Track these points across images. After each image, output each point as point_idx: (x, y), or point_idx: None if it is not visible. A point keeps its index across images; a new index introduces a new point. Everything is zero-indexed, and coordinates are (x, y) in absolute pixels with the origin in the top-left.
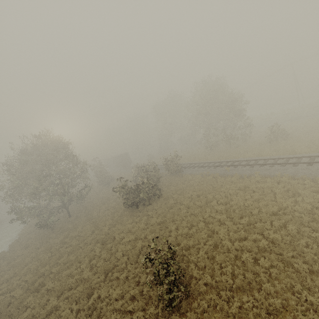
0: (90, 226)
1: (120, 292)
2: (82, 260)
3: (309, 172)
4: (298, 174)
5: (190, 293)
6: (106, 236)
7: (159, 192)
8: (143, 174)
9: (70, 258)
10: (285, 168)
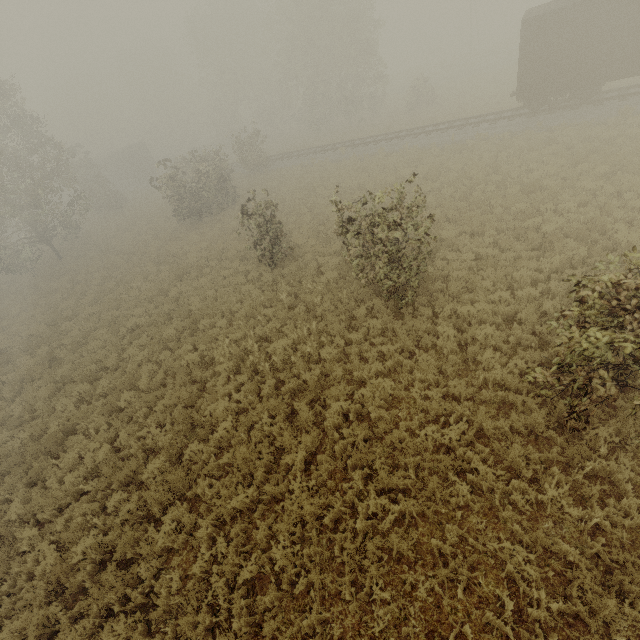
0: (119, 256)
1: (208, 280)
2: (131, 282)
3: (440, 141)
4: (429, 144)
5: (293, 257)
6: (159, 254)
7: (234, 191)
8: (198, 165)
9: (105, 288)
10: (416, 140)
